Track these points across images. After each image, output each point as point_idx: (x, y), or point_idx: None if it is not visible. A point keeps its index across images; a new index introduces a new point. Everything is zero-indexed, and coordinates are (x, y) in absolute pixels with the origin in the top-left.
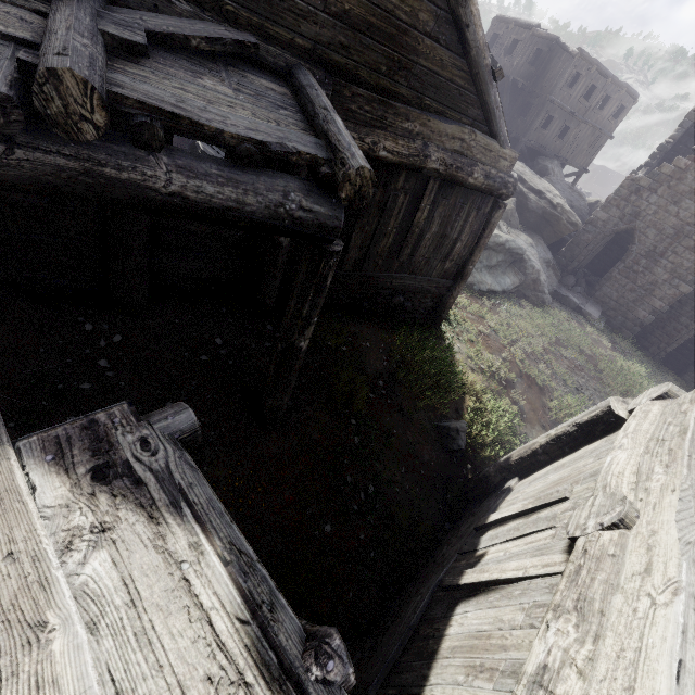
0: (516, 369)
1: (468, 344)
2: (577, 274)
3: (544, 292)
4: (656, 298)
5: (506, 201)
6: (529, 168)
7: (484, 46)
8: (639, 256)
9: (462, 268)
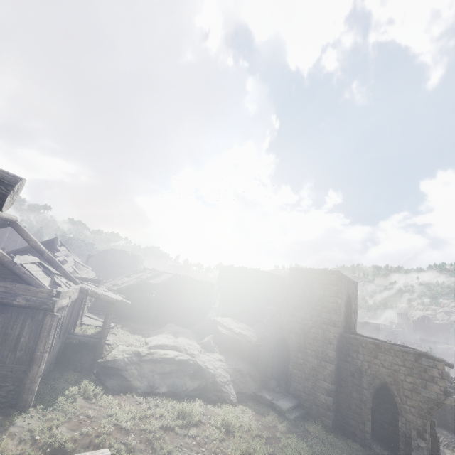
0: (86, 440)
1: (48, 422)
2: (279, 378)
3: (222, 391)
4: (321, 380)
5: (207, 337)
6: (235, 320)
7: (3, 256)
8: (296, 352)
9: (33, 355)
